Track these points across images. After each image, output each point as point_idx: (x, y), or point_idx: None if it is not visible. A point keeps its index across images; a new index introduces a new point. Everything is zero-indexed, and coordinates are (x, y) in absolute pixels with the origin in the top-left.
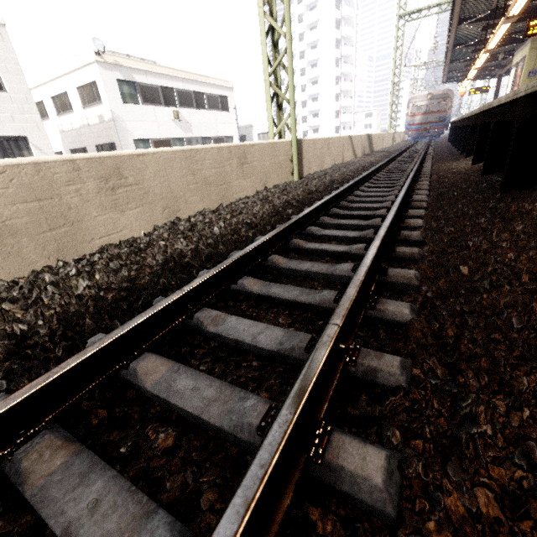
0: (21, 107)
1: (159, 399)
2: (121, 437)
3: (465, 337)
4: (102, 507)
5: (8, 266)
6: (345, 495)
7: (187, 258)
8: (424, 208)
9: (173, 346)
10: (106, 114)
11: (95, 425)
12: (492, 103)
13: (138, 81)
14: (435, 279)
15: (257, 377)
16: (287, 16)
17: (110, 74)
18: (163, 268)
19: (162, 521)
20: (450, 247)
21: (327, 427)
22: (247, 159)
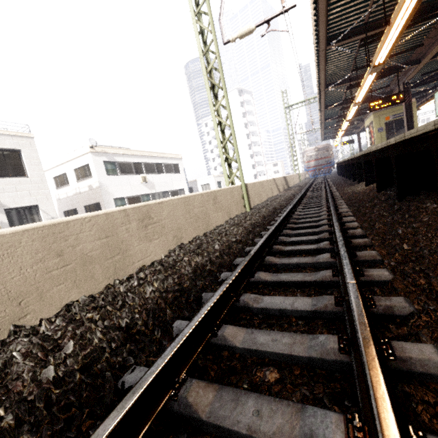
0: (37, 186)
1: (250, 352)
2: (237, 380)
3: (434, 282)
4: (264, 413)
5: (86, 286)
6: (420, 375)
7: (209, 266)
8: (351, 216)
9: (232, 322)
10: (94, 184)
11: (214, 376)
12: (371, 149)
13: (117, 161)
14: (389, 255)
15: (307, 330)
16: (229, 116)
17: (99, 158)
18: (195, 275)
19: (315, 408)
20: (387, 236)
21: (385, 339)
22: (217, 199)
